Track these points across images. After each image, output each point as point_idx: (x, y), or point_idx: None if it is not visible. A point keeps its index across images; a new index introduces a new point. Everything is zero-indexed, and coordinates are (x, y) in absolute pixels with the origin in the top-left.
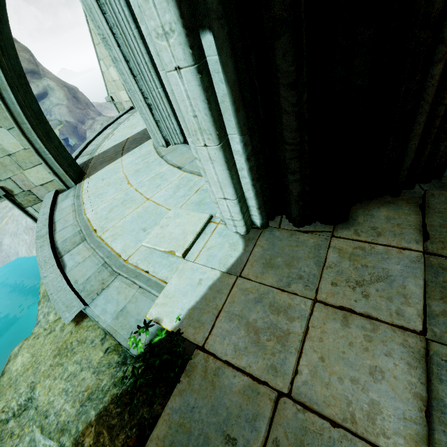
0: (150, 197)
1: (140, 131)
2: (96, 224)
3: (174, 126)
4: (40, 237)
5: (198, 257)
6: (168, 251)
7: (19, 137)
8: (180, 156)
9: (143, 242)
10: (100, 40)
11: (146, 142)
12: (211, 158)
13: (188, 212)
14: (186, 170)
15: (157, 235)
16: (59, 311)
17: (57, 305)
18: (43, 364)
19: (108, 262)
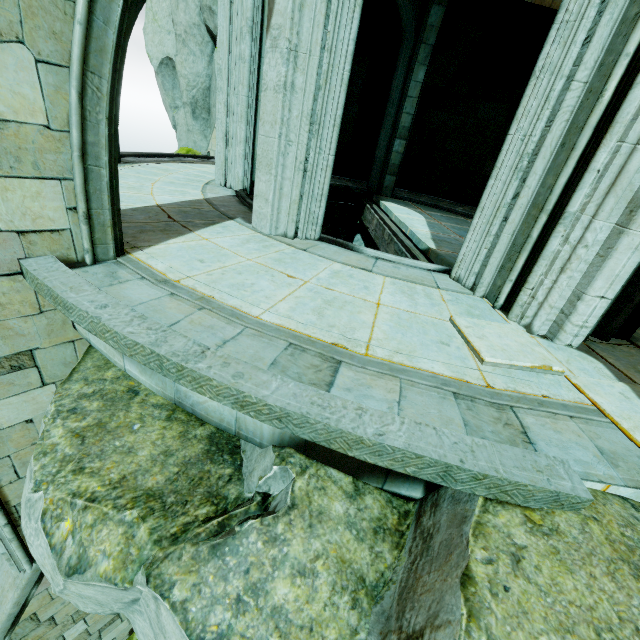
0: (377, 300)
1: (178, 202)
2: (321, 334)
3: (319, 212)
4: (189, 355)
5: (573, 372)
6: (539, 365)
7: (53, 92)
8: (341, 255)
9: (485, 356)
10: (286, 48)
11: (227, 223)
12: (638, 247)
13: (487, 322)
14: (385, 275)
15: (491, 347)
16: (537, 484)
17: (516, 476)
18: (639, 611)
19: (462, 392)
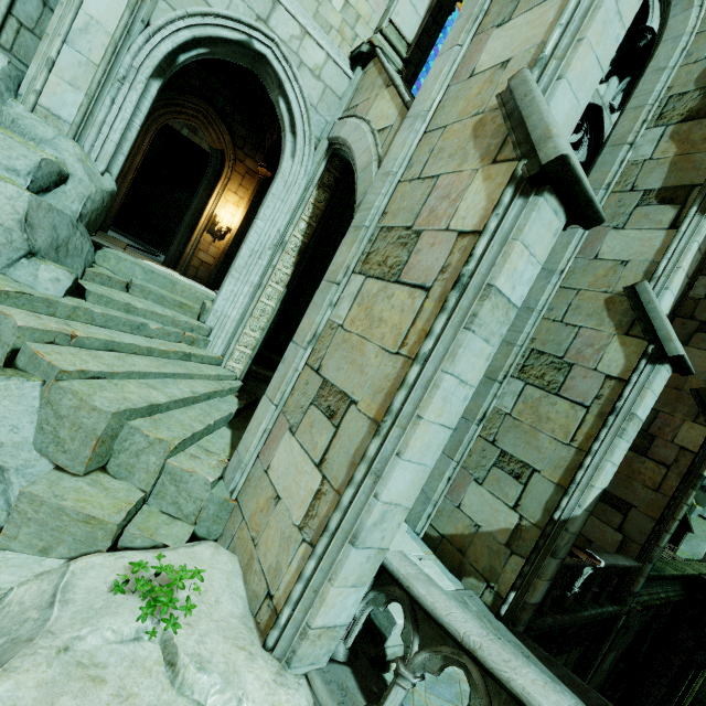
0: None
1: None
2: None
3: None
4: None
5: None
6: None
7: None
8: None
9: None
10: None
11: None
12: None
13: None
14: None
15: None
16: None
17: None
18: None
19: None
